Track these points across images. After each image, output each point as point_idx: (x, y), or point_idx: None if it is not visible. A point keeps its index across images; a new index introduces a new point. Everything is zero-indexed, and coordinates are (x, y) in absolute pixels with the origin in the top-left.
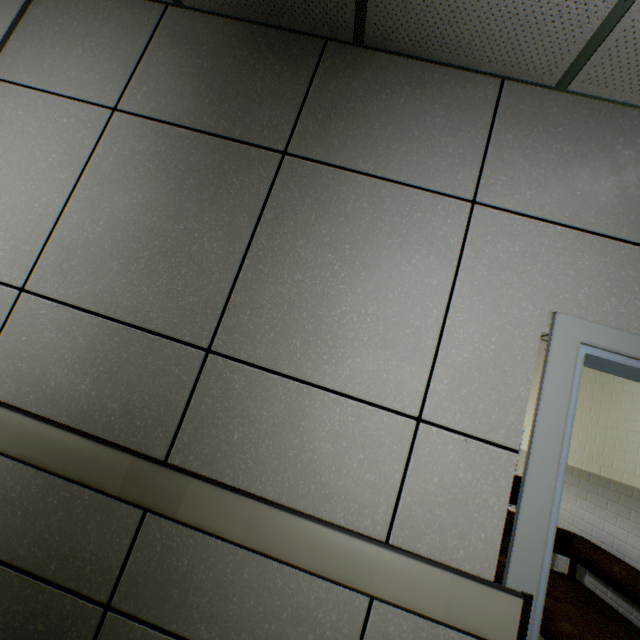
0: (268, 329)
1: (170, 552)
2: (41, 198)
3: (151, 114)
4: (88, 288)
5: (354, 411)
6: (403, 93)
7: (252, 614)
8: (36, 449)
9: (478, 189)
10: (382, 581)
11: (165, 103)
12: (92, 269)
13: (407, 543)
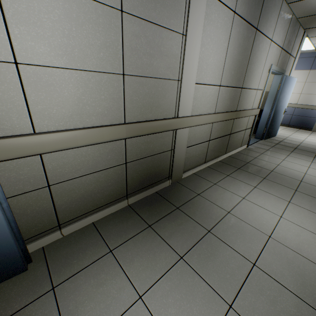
0: (248, 80)
1: (235, 123)
2: (222, 55)
3: (240, 14)
4: (229, 81)
5: (253, 91)
6: (273, 4)
7: (241, 125)
8: (227, 117)
9: (272, 37)
10: (252, 113)
11: (243, 9)
12: (229, 75)
13: (253, 108)
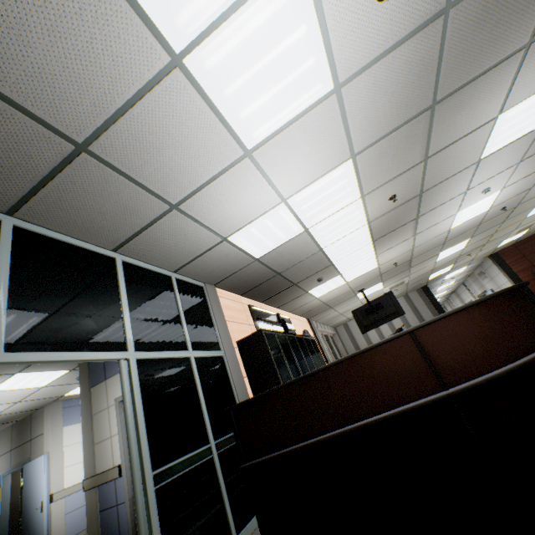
0: None
1: None
2: None
3: None
4: None
5: None
6: None
7: None
8: None
9: None
10: None
11: None
12: None
13: None
